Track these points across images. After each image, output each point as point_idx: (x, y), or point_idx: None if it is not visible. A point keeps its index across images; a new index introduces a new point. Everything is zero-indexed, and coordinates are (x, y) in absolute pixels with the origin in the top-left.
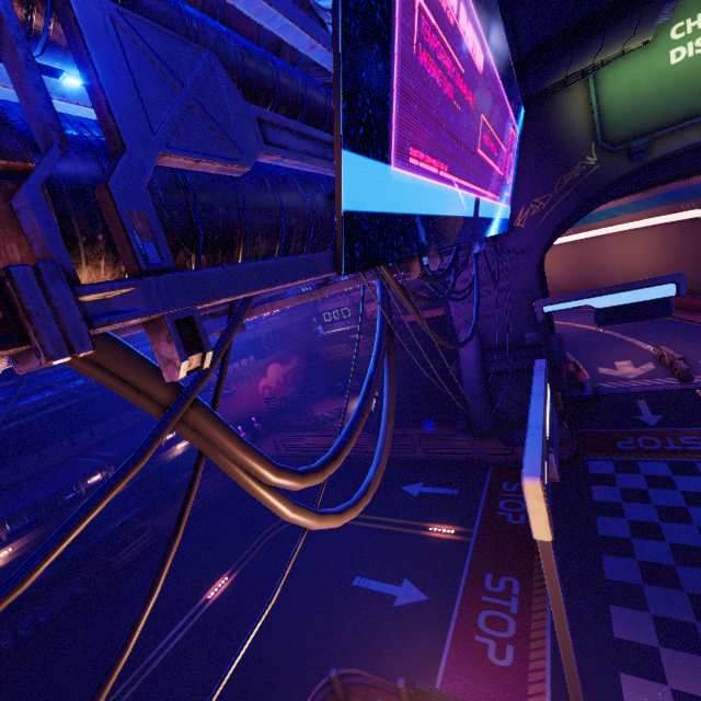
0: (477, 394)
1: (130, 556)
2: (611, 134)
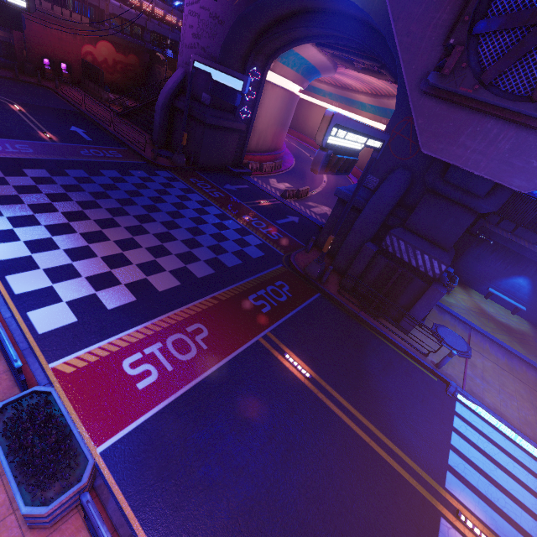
0: (158, 113)
1: None
2: None
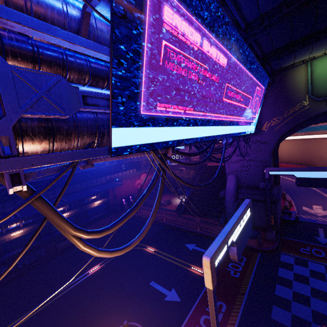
0: (231, 207)
1: (65, 245)
2: (317, 91)
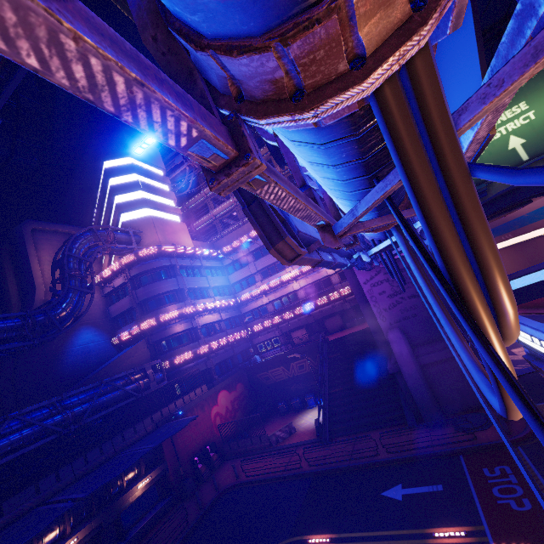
0: (419, 386)
1: None
2: None
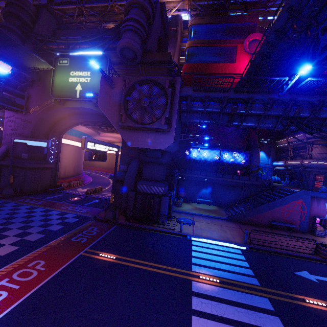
0: None
1: None
2: (54, 93)
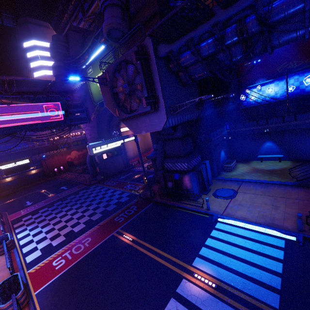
0: (88, 165)
1: (5, 194)
2: (95, 100)
